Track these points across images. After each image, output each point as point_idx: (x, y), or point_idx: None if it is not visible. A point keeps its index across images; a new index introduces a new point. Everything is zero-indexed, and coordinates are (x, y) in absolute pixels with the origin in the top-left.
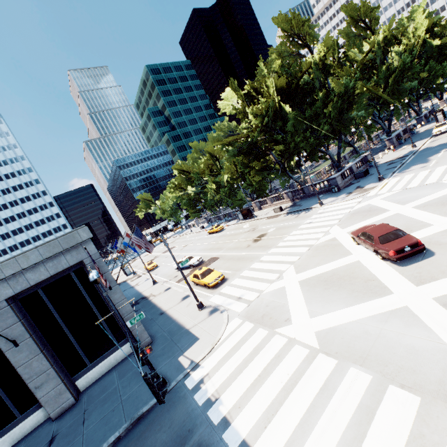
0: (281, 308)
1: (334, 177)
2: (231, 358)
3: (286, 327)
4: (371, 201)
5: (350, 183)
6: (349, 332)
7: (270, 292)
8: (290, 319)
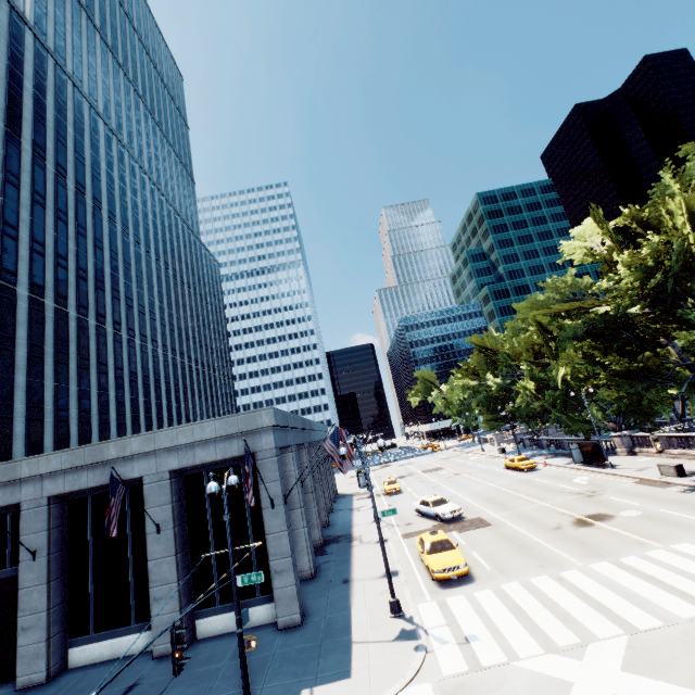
0: None
1: None
2: None
3: None
4: None
5: None
6: None
7: (531, 673)
8: None
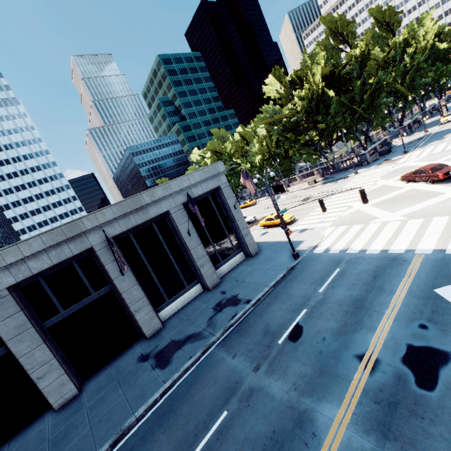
0: (364, 216)
1: (364, 153)
2: (343, 238)
3: (376, 220)
4: (403, 164)
5: (376, 159)
6: (425, 210)
7: (347, 214)
8: (376, 217)
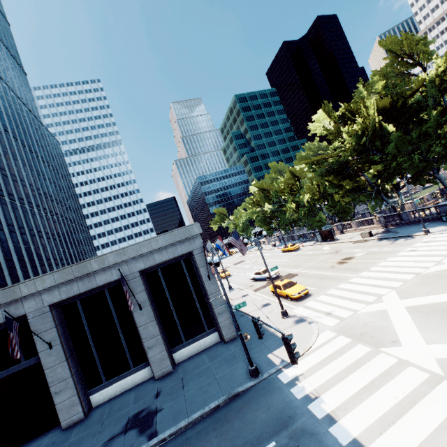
0: (385, 329)
1: (445, 204)
2: (328, 365)
3: (393, 348)
4: None
5: None
6: None
7: (367, 312)
8: (399, 341)
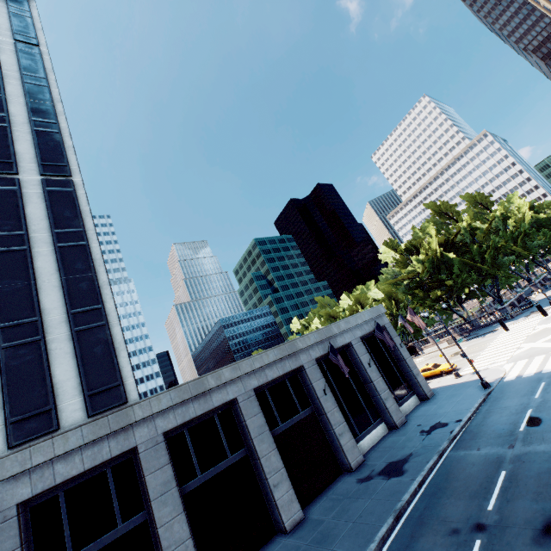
0: (542, 350)
1: (503, 307)
2: (529, 366)
3: None
4: None
5: (519, 313)
6: None
7: (520, 352)
8: None
